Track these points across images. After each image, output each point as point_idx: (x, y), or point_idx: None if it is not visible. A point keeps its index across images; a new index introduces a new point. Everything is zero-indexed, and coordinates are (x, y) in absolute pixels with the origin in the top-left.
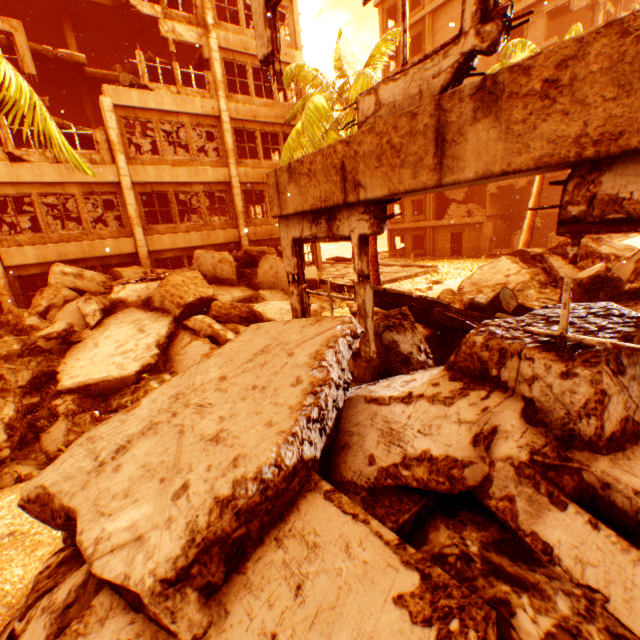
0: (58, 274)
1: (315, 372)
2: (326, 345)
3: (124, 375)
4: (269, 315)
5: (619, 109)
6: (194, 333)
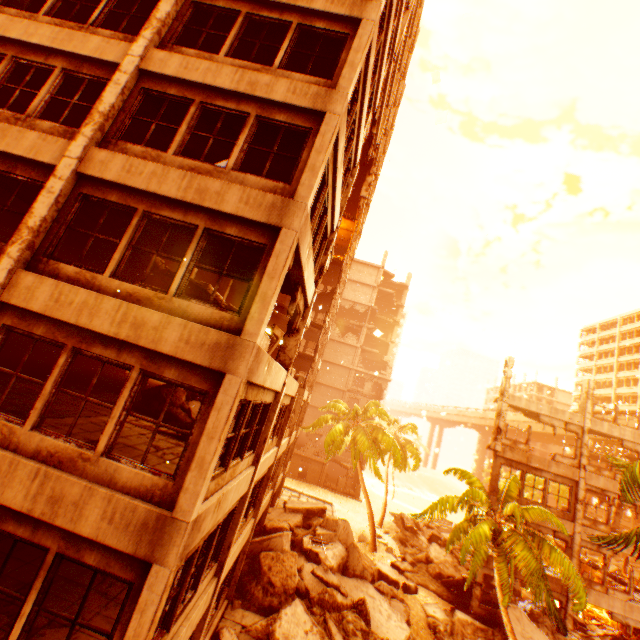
0: (289, 540)
1: (534, 624)
2: (526, 616)
3: (409, 632)
4: (392, 576)
5: (555, 586)
6: (380, 593)
